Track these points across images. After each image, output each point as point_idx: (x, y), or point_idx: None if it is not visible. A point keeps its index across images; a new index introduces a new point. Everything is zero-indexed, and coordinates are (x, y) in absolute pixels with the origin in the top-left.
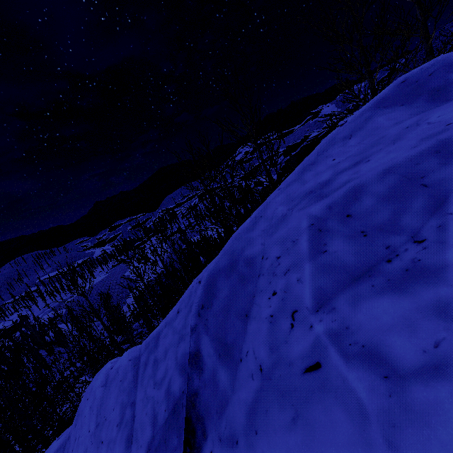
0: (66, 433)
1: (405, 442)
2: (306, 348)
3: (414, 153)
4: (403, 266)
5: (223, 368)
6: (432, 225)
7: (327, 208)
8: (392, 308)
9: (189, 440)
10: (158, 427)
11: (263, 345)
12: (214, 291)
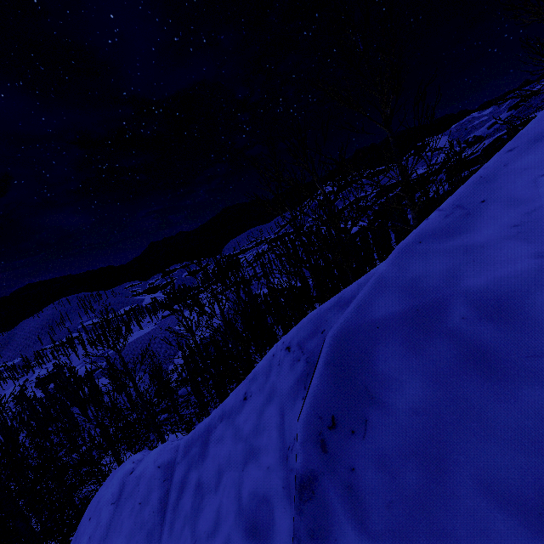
0: None
1: None
2: None
3: None
4: None
5: None
6: None
7: None
8: None
9: None
10: None
11: None
12: (370, 382)
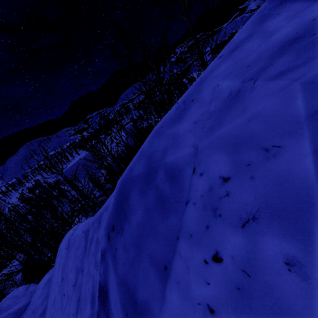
0: (52, 270)
1: None
2: None
3: None
4: None
5: None
6: None
7: None
8: None
9: None
10: (95, 308)
11: None
12: (126, 210)
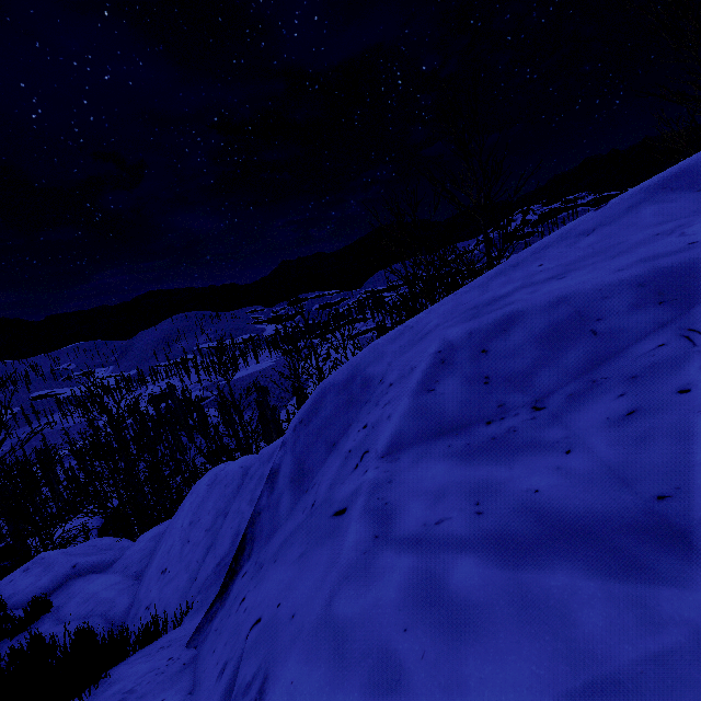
0: (167, 523)
1: (342, 593)
2: (349, 492)
3: (611, 279)
4: (494, 433)
5: (289, 494)
6: (566, 391)
7: (467, 334)
8: (442, 475)
9: (237, 556)
10: (236, 545)
11: (328, 481)
12: (319, 406)
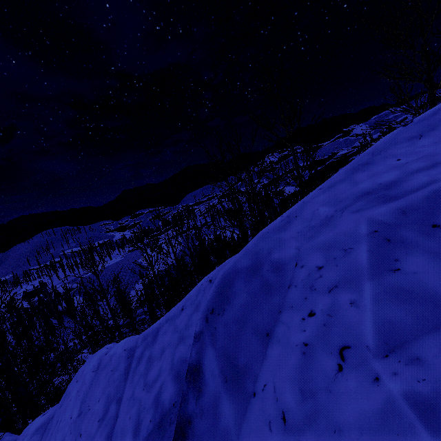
0: (51, 410)
1: None
2: (368, 413)
3: None
4: None
5: (228, 398)
6: None
7: (399, 212)
8: None
9: None
10: (140, 439)
11: (290, 384)
12: (229, 295)
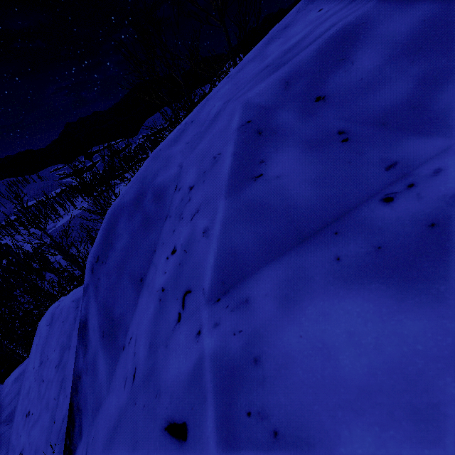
0: (27, 361)
1: None
2: (181, 377)
3: None
4: (422, 214)
5: (103, 354)
6: None
7: (281, 86)
8: (375, 333)
9: (69, 431)
10: None
11: (145, 337)
12: (113, 237)
